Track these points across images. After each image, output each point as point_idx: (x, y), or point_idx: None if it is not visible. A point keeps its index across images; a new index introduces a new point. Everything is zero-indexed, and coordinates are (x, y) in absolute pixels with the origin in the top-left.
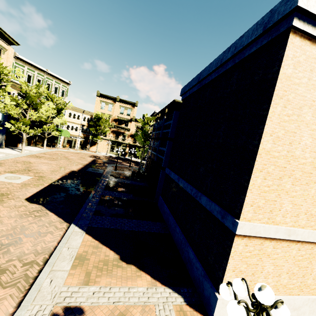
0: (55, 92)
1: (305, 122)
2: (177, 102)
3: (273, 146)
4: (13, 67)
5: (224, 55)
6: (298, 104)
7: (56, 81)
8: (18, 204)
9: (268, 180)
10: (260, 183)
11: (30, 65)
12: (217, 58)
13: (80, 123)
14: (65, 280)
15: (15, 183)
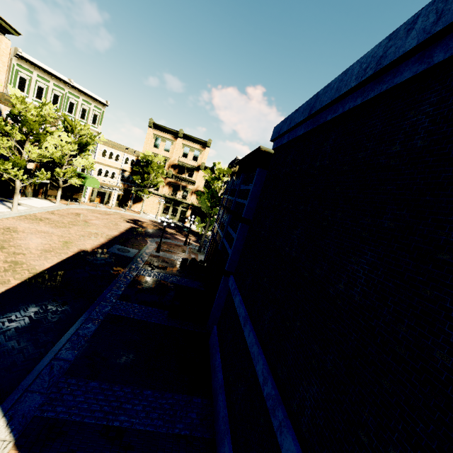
0: (81, 116)
1: None
2: (265, 153)
3: None
4: (13, 72)
5: (390, 44)
6: None
7: (85, 99)
8: None
9: None
10: None
11: (42, 71)
12: (365, 56)
13: (120, 166)
14: None
15: None
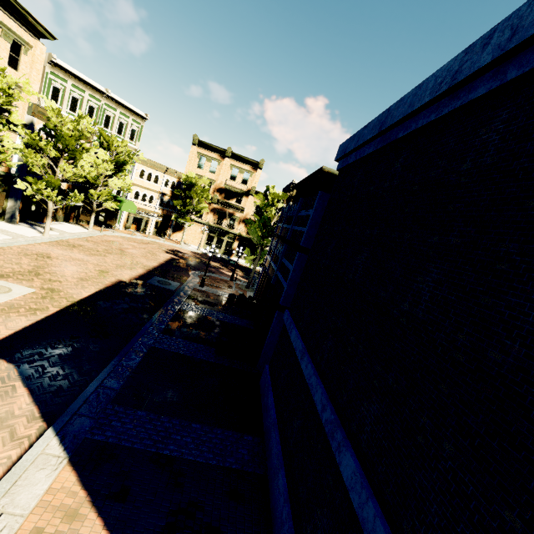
0: (118, 131)
1: None
2: (329, 174)
3: None
4: (46, 81)
5: (466, 58)
6: None
7: (122, 112)
8: None
9: None
10: None
11: (77, 80)
12: (441, 70)
13: (159, 189)
14: None
15: None
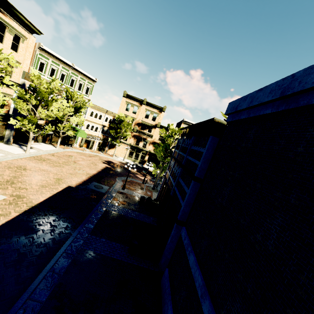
0: (78, 89)
1: None
2: (218, 123)
3: None
4: (36, 59)
5: None
6: None
7: (81, 77)
8: None
9: None
10: None
11: (55, 58)
12: None
13: (101, 123)
14: None
15: None
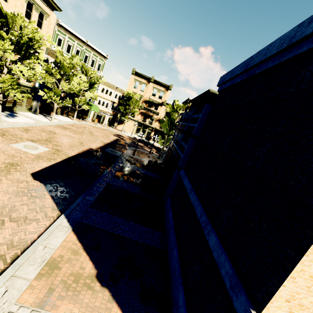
0: (91, 65)
1: None
2: (212, 94)
3: None
4: (55, 35)
5: (298, 29)
6: None
7: (94, 54)
8: (22, 178)
9: None
10: None
11: (71, 34)
12: (284, 35)
13: (111, 99)
14: (22, 293)
15: (30, 154)
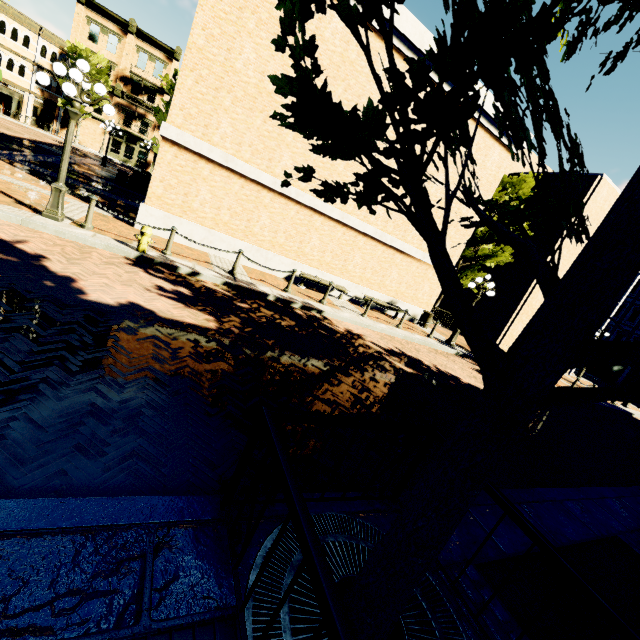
0: None
1: (247, 30)
2: None
3: (207, 45)
4: None
5: None
6: (238, 3)
7: None
8: None
9: (201, 86)
10: (191, 86)
11: None
12: None
13: (33, 59)
14: None
15: None
